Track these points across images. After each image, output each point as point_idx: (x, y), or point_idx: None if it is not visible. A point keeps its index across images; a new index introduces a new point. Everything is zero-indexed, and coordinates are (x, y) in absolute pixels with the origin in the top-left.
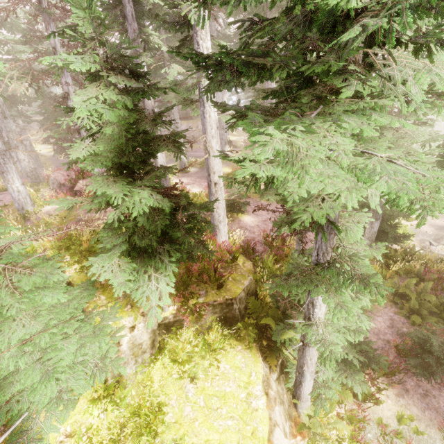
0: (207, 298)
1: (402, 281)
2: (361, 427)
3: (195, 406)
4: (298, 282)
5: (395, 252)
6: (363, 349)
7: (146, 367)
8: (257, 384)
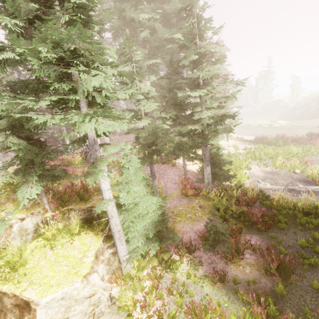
0: (75, 206)
1: (228, 203)
2: (163, 282)
3: (48, 261)
4: (83, 175)
5: (231, 187)
6: (160, 229)
7: (27, 242)
8: (92, 251)
